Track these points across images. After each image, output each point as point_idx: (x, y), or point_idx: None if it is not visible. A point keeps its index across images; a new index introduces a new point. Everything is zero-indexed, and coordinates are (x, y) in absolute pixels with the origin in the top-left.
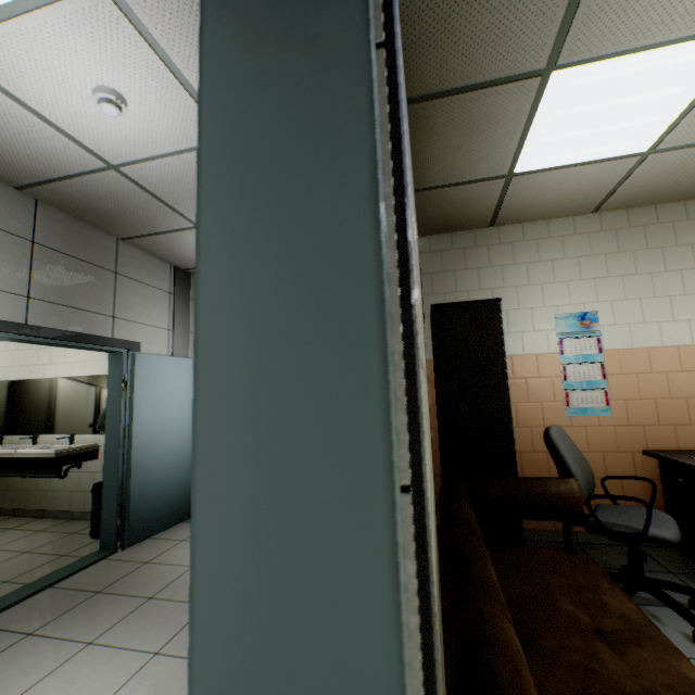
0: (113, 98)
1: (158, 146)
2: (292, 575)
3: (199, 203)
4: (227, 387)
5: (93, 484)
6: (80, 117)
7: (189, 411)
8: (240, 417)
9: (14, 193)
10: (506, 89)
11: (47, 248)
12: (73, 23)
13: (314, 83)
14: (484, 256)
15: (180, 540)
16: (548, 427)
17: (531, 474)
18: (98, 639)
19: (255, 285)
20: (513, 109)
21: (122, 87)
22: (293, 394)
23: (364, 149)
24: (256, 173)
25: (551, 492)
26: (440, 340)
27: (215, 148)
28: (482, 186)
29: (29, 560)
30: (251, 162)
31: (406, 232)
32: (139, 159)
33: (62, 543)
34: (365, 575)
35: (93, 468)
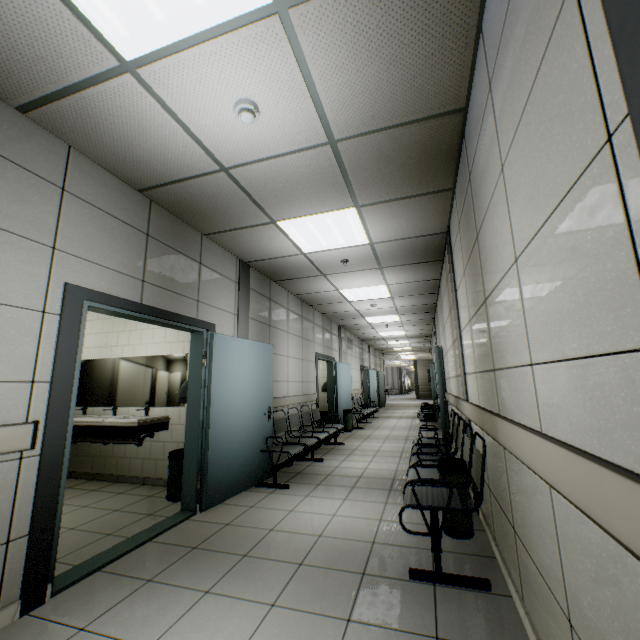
0: (252, 108)
1: (268, 149)
2: None
3: None
4: None
5: (170, 451)
6: (216, 126)
7: (250, 387)
8: None
9: (137, 195)
10: None
11: (156, 240)
12: (243, 46)
13: None
14: None
15: (249, 506)
16: None
17: None
18: (212, 588)
19: None
20: None
21: (260, 98)
22: None
23: None
24: None
25: None
26: None
27: None
28: None
29: (122, 517)
30: None
31: None
32: (249, 161)
33: (144, 504)
34: None
35: (164, 438)
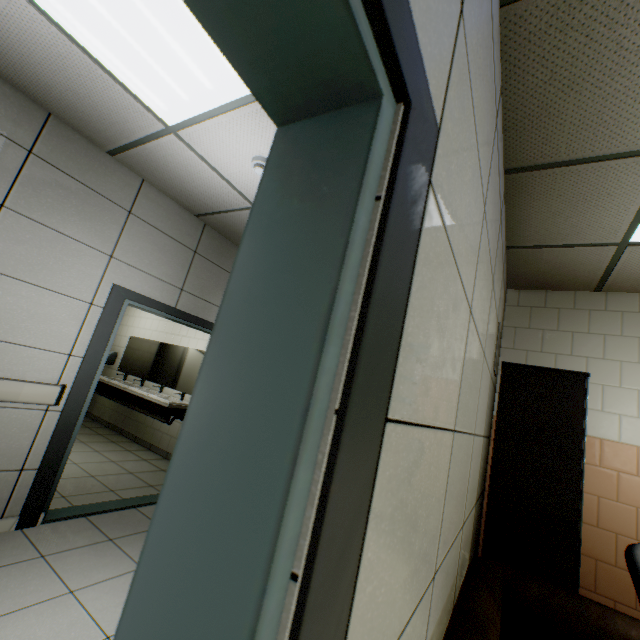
0: (264, 163)
1: None
2: (187, 608)
3: (224, 298)
4: (197, 438)
5: None
6: (242, 175)
7: None
8: (197, 464)
9: (193, 219)
10: (621, 163)
11: (202, 257)
12: (249, 118)
13: (313, 229)
14: (583, 321)
15: None
16: (635, 544)
17: (608, 592)
18: None
19: (235, 368)
20: (629, 181)
21: None
22: (231, 462)
23: (330, 286)
24: (261, 286)
25: (615, 631)
26: (505, 401)
27: (244, 262)
28: (587, 250)
29: (130, 480)
30: (260, 277)
31: (358, 351)
32: None
33: (153, 475)
34: (229, 639)
35: None
